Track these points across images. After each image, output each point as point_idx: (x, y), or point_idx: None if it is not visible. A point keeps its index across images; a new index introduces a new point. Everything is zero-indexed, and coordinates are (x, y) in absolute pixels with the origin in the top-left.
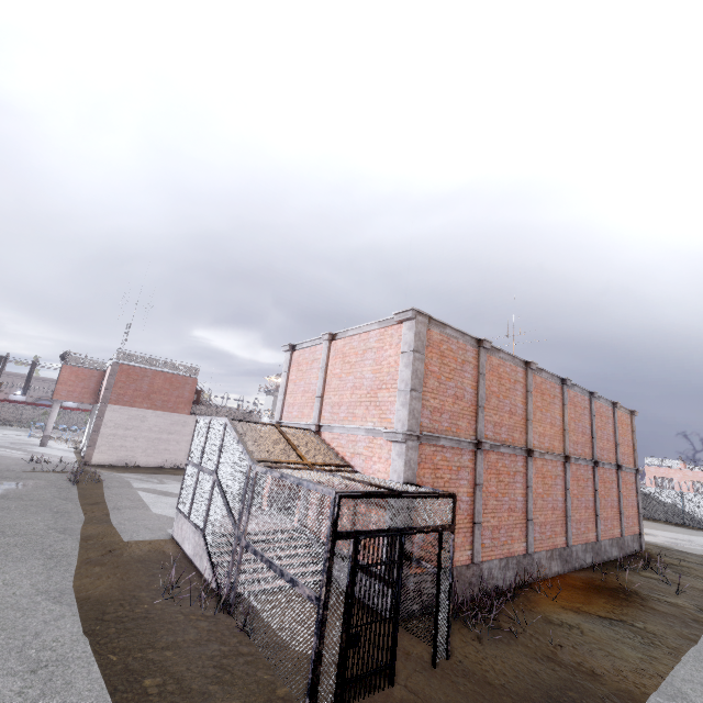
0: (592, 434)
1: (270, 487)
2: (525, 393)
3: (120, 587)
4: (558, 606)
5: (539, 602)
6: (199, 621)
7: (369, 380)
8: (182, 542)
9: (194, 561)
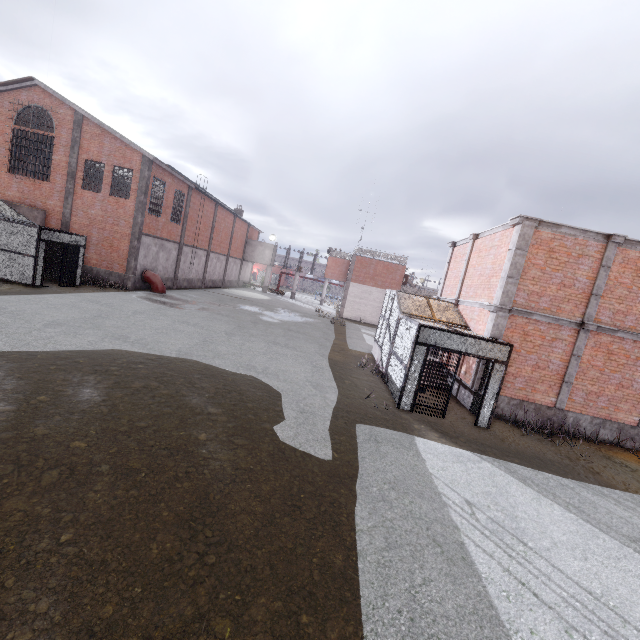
0: None
1: None
2: None
3: (343, 360)
4: (638, 462)
5: (620, 454)
6: (370, 377)
7: (488, 270)
8: (374, 354)
9: (377, 362)
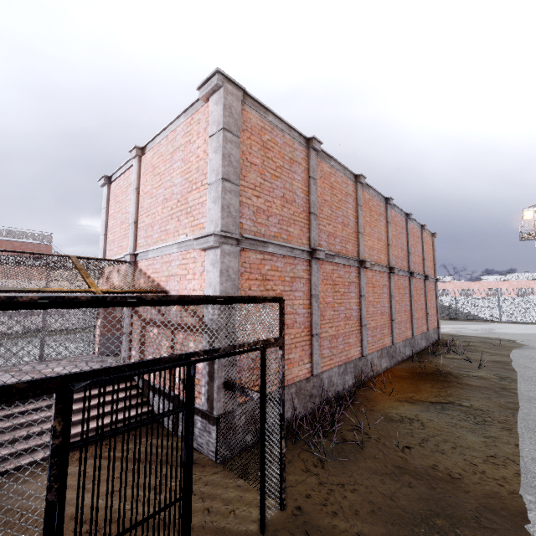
0: (408, 250)
1: (100, 332)
2: (356, 207)
3: None
4: (394, 400)
5: (377, 399)
6: None
7: (179, 186)
8: None
9: None
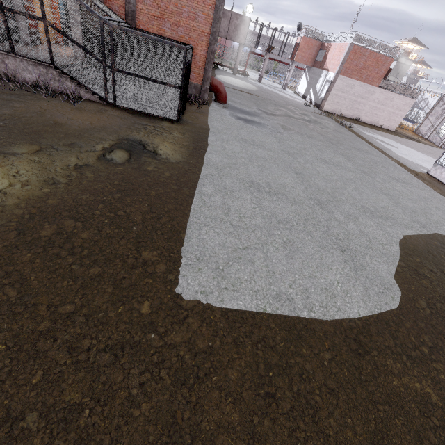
0: None
1: None
2: None
3: (443, 193)
4: None
5: None
6: None
7: None
8: (442, 179)
9: None
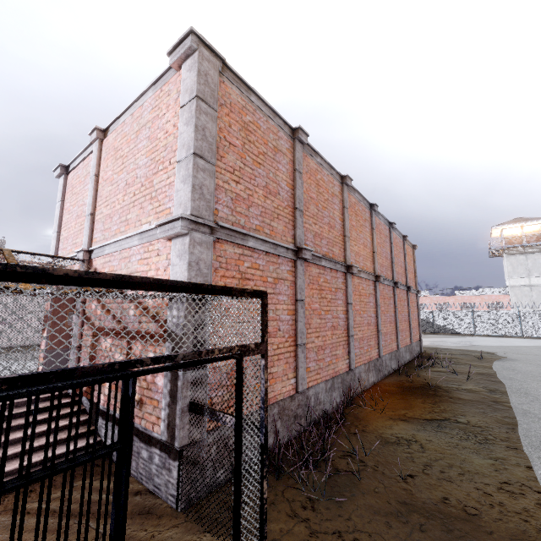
0: (392, 259)
1: (45, 345)
2: (342, 210)
3: None
4: (387, 418)
5: (368, 418)
6: None
7: (143, 167)
8: None
9: None
